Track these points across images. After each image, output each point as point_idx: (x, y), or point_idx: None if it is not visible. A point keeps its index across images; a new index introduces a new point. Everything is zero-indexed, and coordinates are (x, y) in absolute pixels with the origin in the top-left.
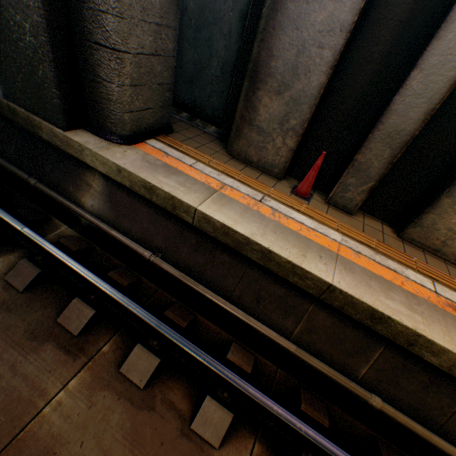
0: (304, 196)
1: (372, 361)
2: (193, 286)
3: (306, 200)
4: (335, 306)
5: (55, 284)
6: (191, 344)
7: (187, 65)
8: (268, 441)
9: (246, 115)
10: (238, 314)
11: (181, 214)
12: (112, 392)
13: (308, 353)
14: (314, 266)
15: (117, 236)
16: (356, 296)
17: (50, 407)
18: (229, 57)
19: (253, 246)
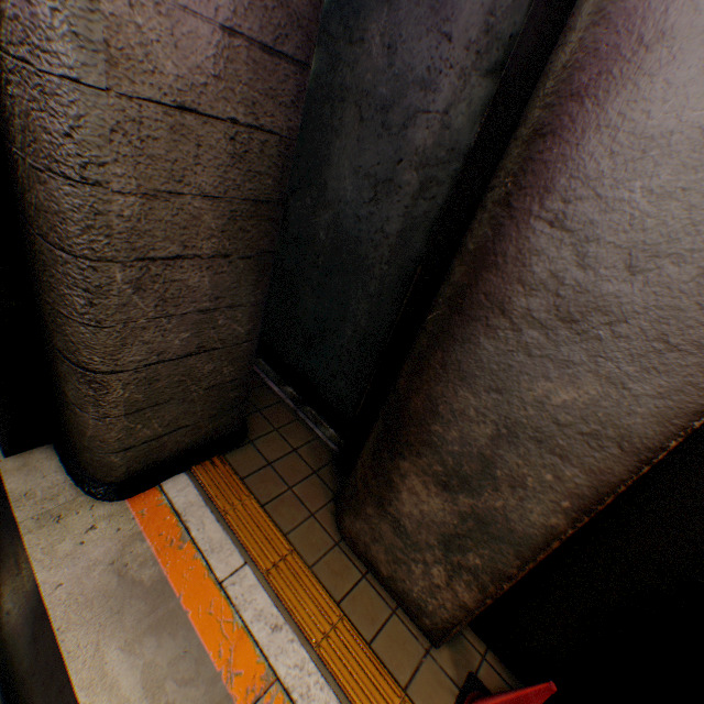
0: None
1: None
2: None
3: None
4: None
5: None
6: None
7: (305, 315)
8: None
9: (373, 483)
10: None
11: None
12: None
13: None
14: None
15: None
16: None
17: None
18: (373, 329)
19: None
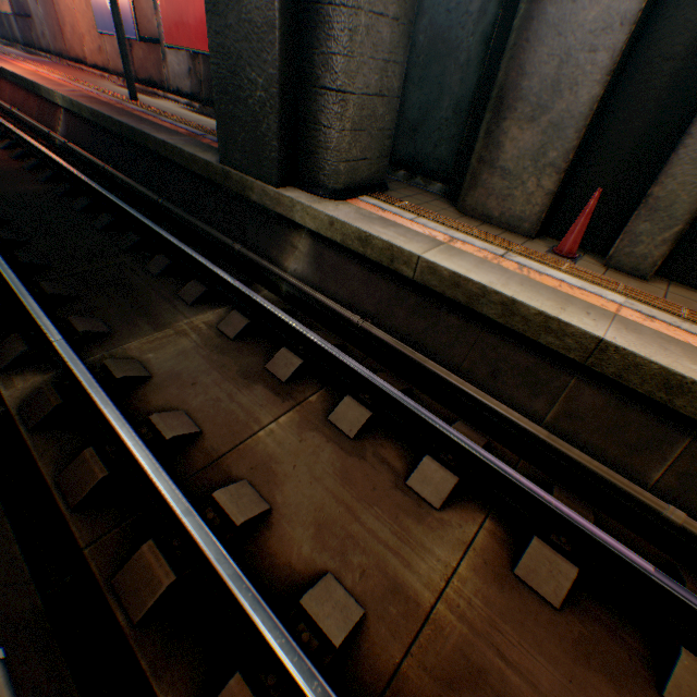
0: (568, 256)
1: (670, 461)
2: (409, 353)
3: (570, 261)
4: (608, 374)
5: (261, 338)
6: (408, 399)
7: (410, 111)
8: (504, 522)
9: (485, 156)
10: (466, 388)
11: (399, 267)
12: (321, 435)
13: (565, 442)
14: (576, 319)
15: (321, 300)
16: (640, 354)
17: (263, 432)
18: (464, 92)
19: (490, 298)
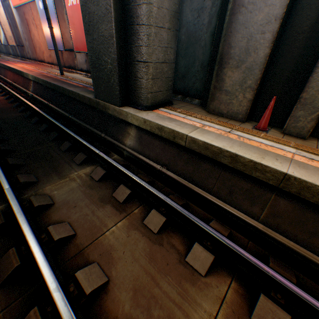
0: (263, 129)
1: None
2: (185, 184)
3: (264, 132)
4: (292, 192)
5: (111, 179)
6: (184, 210)
7: (181, 69)
8: (242, 283)
9: (216, 85)
10: (216, 201)
11: (178, 141)
12: (139, 232)
13: (273, 231)
14: (271, 163)
15: (142, 158)
16: (309, 181)
17: (108, 232)
18: (205, 58)
19: (224, 154)
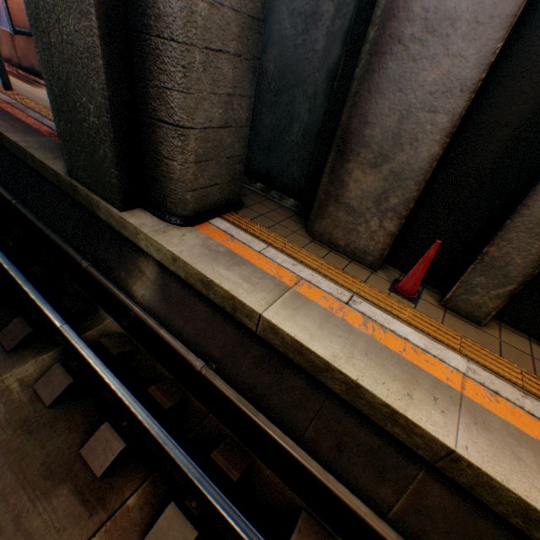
0: (409, 295)
1: None
2: (252, 415)
3: (411, 301)
4: (459, 482)
5: (86, 398)
6: (240, 516)
7: (264, 131)
8: None
9: (331, 191)
10: (310, 467)
11: (242, 317)
12: None
13: None
14: (425, 414)
15: (165, 337)
16: (496, 476)
17: None
18: (312, 121)
19: (334, 374)
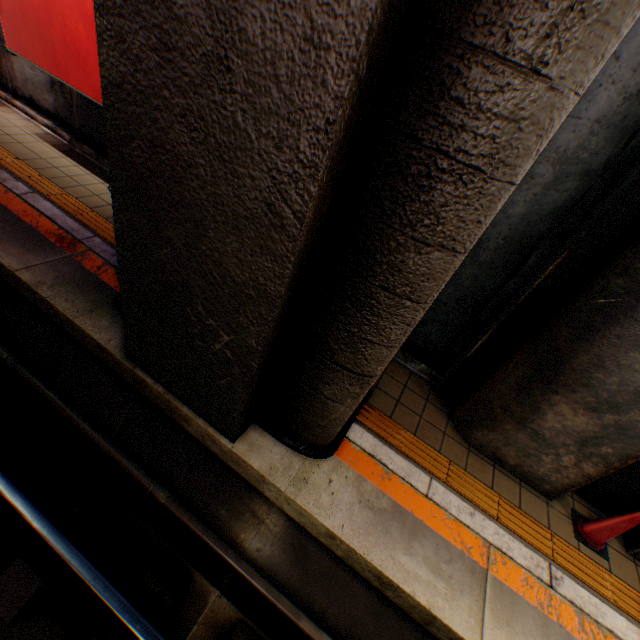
0: (597, 544)
1: None
2: None
3: (602, 554)
4: None
5: None
6: None
7: None
8: None
9: (515, 409)
10: None
11: (438, 632)
12: None
13: None
14: None
15: (309, 632)
16: None
17: None
18: (477, 289)
19: None
